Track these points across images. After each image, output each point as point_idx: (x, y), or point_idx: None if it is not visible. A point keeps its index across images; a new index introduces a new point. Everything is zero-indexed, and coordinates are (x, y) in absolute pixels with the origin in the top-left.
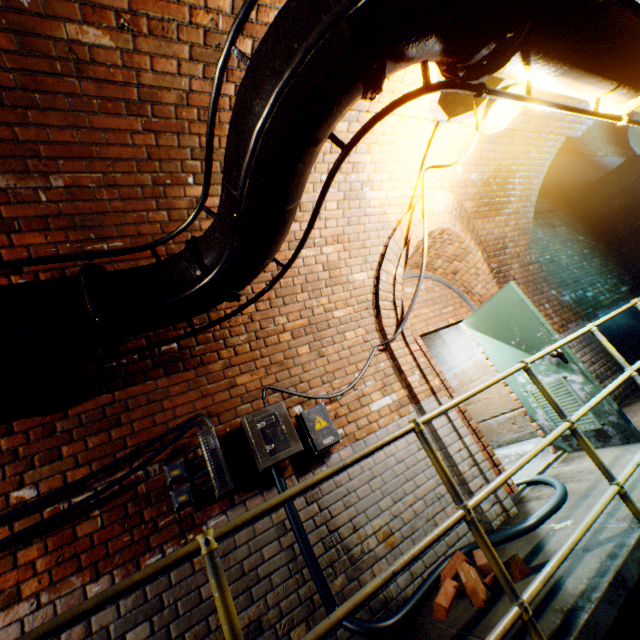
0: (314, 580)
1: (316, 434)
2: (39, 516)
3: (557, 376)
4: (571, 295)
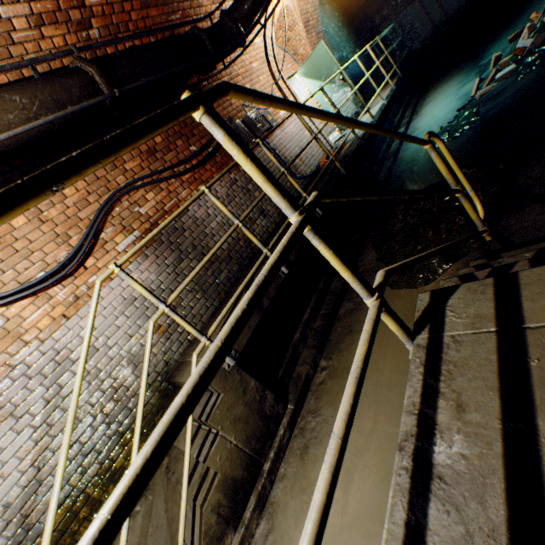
0: (288, 170)
1: (270, 122)
2: (202, 156)
3: (342, 92)
4: (337, 55)
